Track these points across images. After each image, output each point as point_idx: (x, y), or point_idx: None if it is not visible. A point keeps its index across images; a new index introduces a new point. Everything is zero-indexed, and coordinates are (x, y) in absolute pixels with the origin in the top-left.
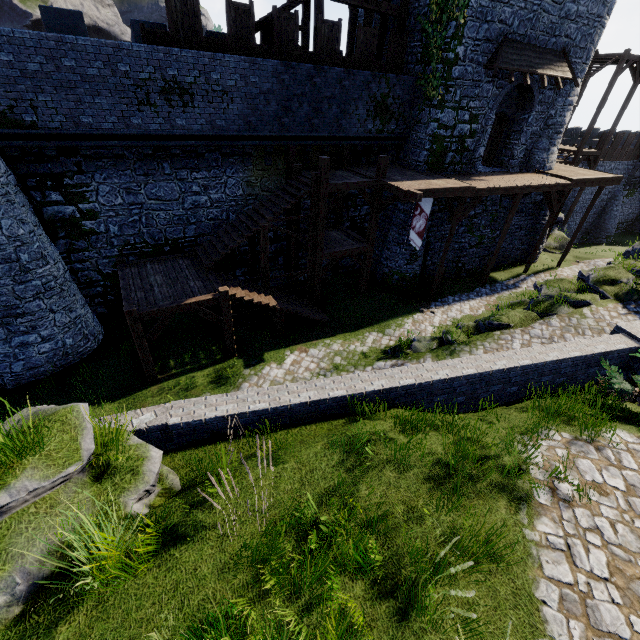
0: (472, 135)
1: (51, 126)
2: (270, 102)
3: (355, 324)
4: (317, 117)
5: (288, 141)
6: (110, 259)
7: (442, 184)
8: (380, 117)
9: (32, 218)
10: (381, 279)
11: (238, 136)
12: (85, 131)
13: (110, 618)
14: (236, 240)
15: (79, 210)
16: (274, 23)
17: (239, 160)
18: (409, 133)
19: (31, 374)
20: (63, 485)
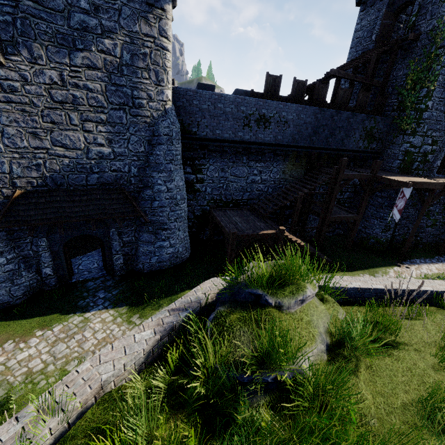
0: (432, 152)
1: (202, 134)
2: (308, 128)
3: (349, 267)
4: (331, 137)
5: (312, 149)
6: (201, 207)
7: (419, 180)
8: (367, 139)
9: (184, 178)
10: (359, 241)
11: (287, 145)
12: (216, 137)
13: (381, 376)
14: (283, 201)
15: (196, 178)
16: (315, 89)
17: (282, 158)
18: (384, 150)
19: (158, 265)
20: (313, 298)
